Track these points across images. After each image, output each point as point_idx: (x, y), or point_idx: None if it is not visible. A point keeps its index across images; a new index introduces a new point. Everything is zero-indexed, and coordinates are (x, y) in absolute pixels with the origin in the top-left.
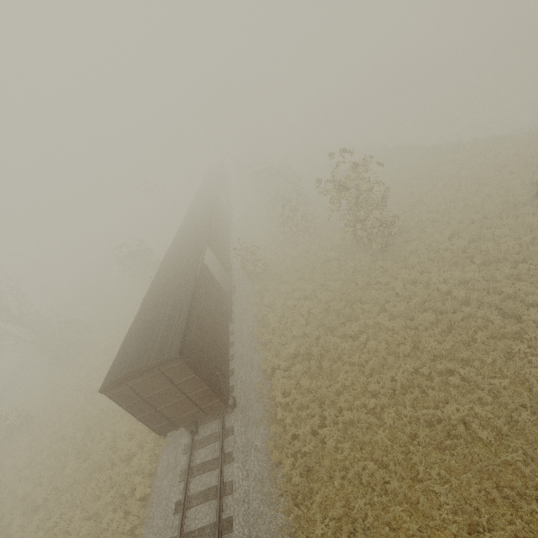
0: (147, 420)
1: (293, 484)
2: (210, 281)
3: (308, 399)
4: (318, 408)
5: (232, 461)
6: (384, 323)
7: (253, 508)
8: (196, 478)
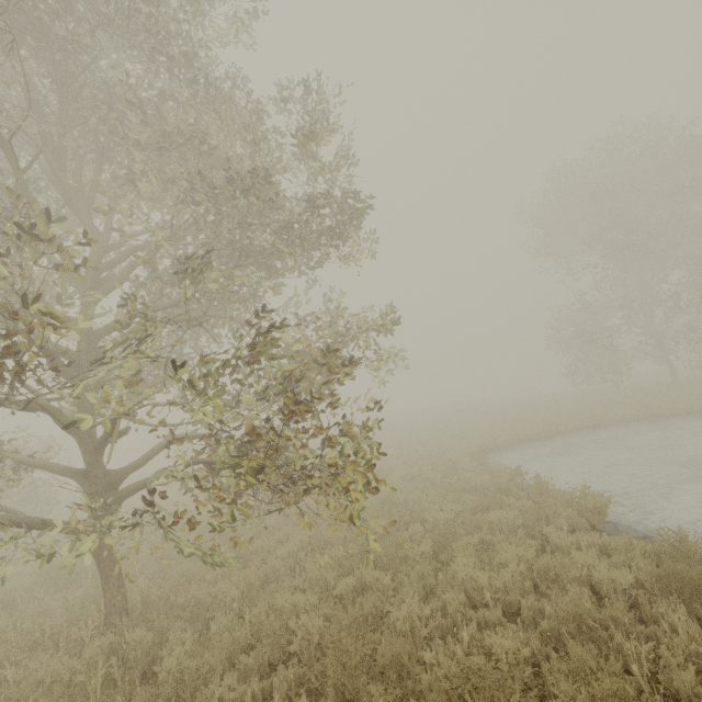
0: None
1: None
2: None
3: None
4: None
5: None
6: None
7: None
8: None
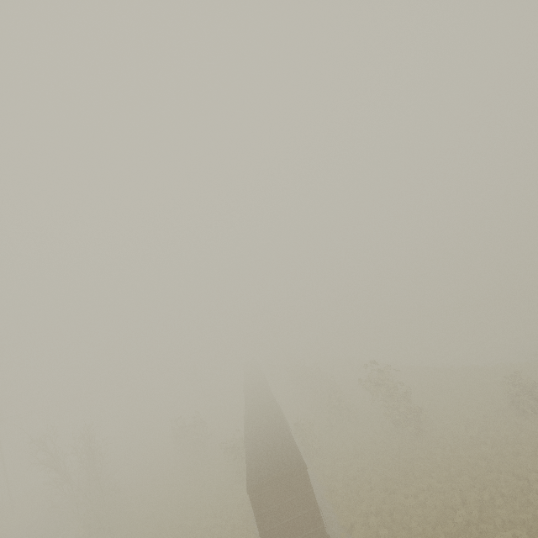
0: None
1: None
2: None
3: None
4: None
5: None
6: (435, 484)
7: None
8: None
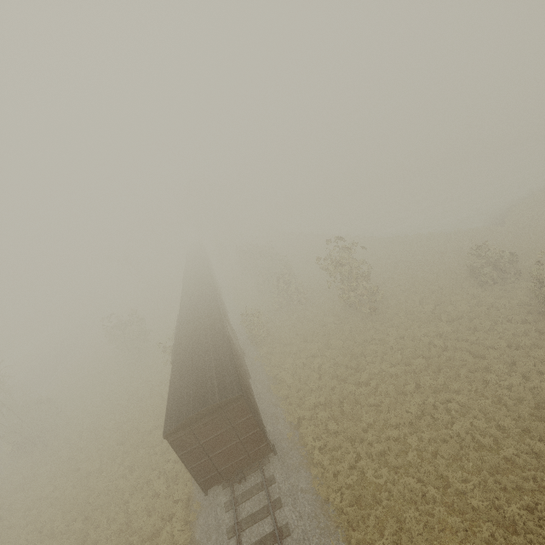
0: (196, 472)
1: (346, 515)
2: (232, 341)
3: (339, 440)
4: (350, 446)
5: (282, 505)
6: (388, 369)
7: (314, 543)
8: (246, 531)
